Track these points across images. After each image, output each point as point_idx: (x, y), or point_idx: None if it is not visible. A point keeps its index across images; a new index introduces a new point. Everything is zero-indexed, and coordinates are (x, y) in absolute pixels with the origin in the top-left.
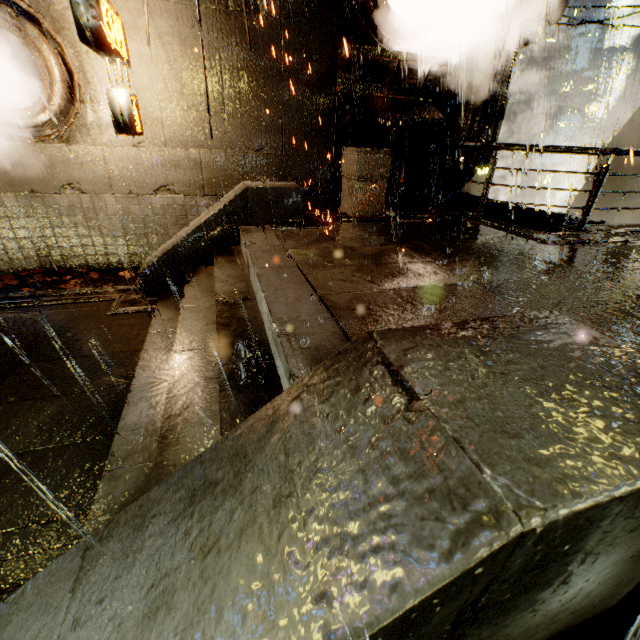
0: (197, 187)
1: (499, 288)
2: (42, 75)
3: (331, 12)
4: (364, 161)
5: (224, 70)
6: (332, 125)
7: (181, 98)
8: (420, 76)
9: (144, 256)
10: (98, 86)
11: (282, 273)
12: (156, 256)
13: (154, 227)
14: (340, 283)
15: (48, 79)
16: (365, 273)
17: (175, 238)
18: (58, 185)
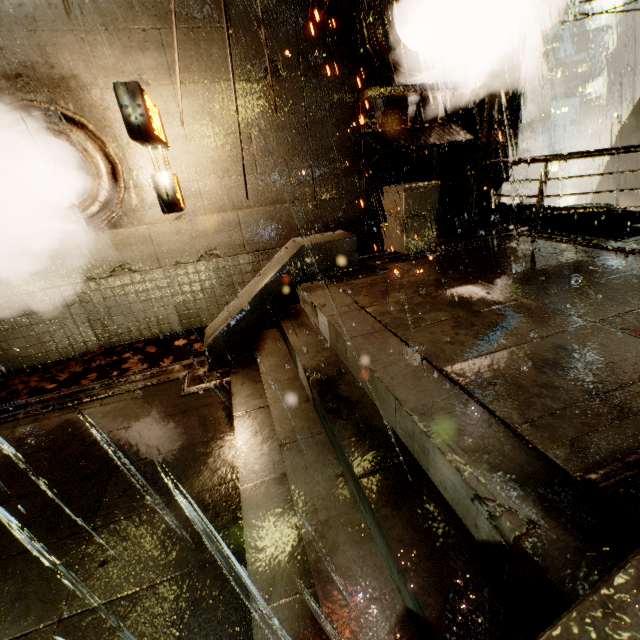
0: (238, 247)
1: (630, 325)
2: (90, 172)
3: (348, 61)
4: (411, 198)
5: (253, 134)
6: (360, 164)
7: (215, 167)
8: (441, 102)
9: (194, 321)
10: (139, 171)
11: (377, 341)
12: (219, 328)
13: (201, 292)
14: (450, 347)
15: (95, 174)
16: (467, 328)
17: (234, 306)
18: (110, 268)
